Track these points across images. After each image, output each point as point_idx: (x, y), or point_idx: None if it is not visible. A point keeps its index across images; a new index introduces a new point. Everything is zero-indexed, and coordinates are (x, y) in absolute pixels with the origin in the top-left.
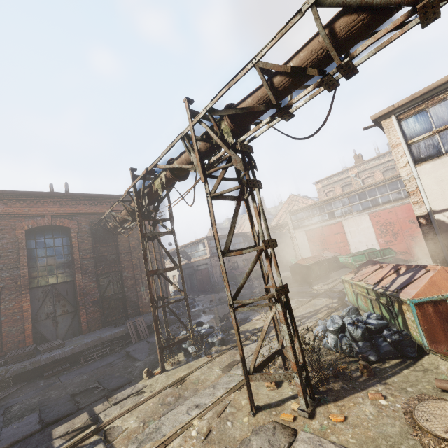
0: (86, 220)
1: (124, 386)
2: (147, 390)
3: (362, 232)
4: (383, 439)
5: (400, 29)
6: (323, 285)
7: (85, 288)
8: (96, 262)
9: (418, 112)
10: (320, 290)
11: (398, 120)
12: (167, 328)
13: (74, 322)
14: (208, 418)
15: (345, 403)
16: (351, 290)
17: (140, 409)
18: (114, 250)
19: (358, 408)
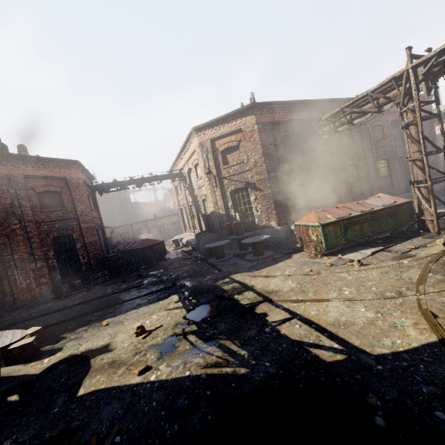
0: None
1: None
2: None
3: None
4: None
5: None
6: None
7: None
8: None
9: None
10: None
11: None
12: None
13: (405, 181)
14: None
15: None
16: None
17: None
18: None
19: None
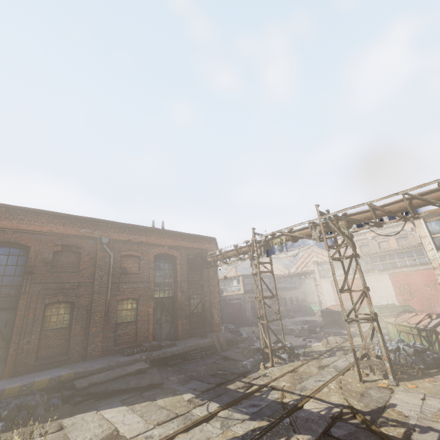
0: (185, 252)
1: (249, 372)
2: (270, 375)
3: (383, 288)
4: (439, 392)
5: (439, 207)
6: (355, 328)
7: (182, 303)
8: (189, 284)
9: (438, 219)
10: (356, 332)
11: (425, 222)
12: (264, 339)
13: (171, 329)
14: (335, 383)
15: (413, 382)
16: (394, 329)
17: (281, 379)
18: (199, 277)
19: (422, 383)
